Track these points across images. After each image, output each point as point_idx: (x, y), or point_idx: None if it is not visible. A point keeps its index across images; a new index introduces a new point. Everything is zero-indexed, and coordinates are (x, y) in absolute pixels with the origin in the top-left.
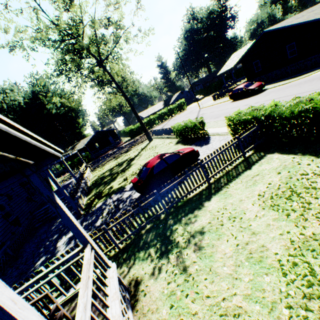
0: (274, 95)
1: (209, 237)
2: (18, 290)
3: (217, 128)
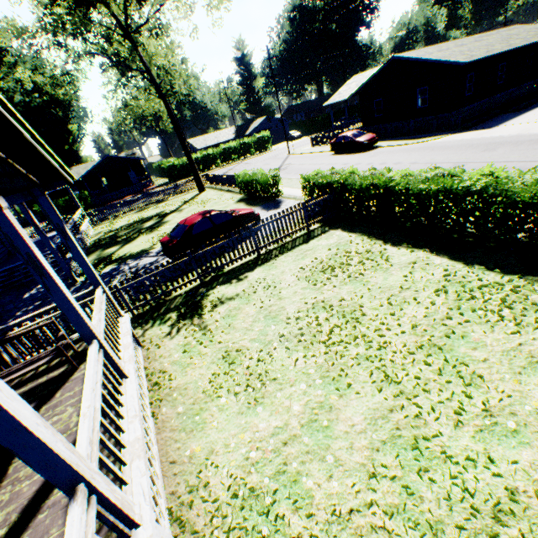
0: (381, 158)
1: (238, 302)
2: (14, 322)
3: (296, 190)
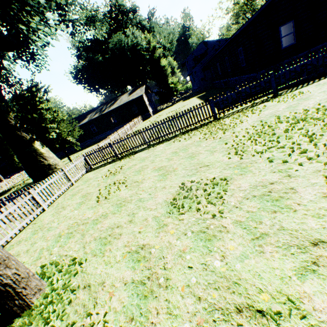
0: None
1: None
2: None
3: None
